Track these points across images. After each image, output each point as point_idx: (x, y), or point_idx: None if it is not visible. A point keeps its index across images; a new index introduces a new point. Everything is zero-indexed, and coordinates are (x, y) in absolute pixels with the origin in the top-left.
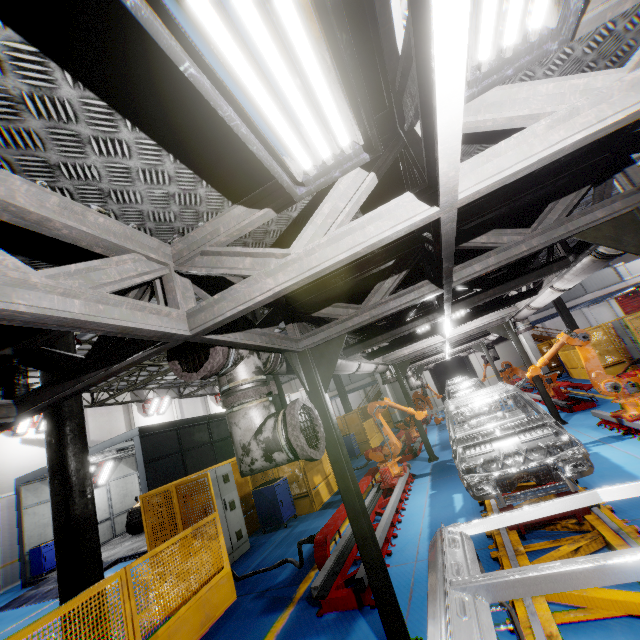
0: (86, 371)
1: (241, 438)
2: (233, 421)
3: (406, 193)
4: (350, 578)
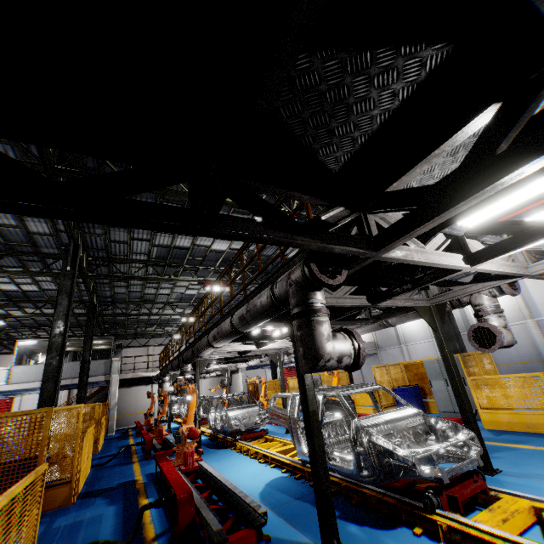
0: (299, 233)
1: (325, 339)
2: (319, 326)
3: (461, 255)
4: (229, 526)
